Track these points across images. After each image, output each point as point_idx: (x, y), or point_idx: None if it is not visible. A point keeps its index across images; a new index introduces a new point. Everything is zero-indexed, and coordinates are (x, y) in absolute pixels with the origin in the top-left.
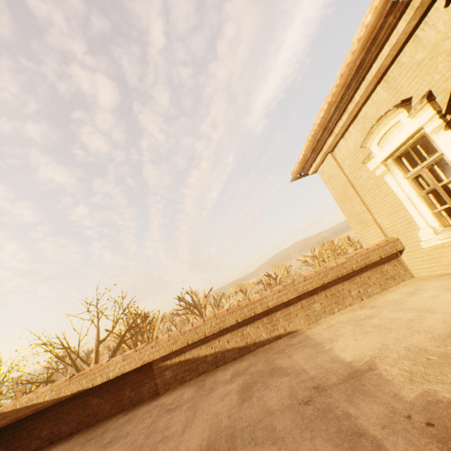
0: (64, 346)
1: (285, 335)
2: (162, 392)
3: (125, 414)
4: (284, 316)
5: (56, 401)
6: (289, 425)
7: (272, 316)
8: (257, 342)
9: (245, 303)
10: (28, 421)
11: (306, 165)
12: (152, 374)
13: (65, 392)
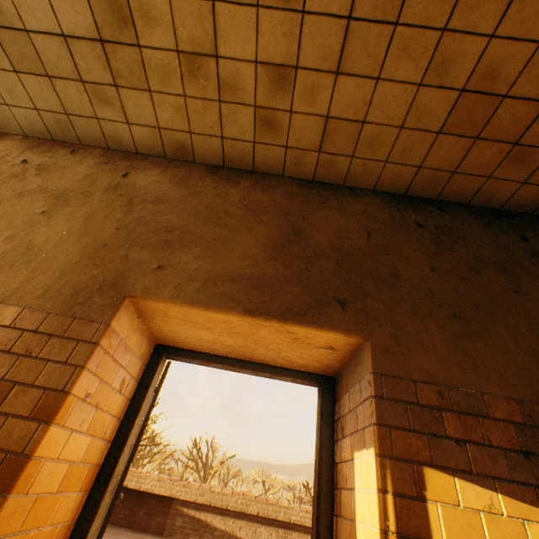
0: None
1: None
2: (165, 534)
3: (132, 531)
4: None
5: None
6: None
7: (289, 531)
8: None
9: (273, 501)
10: None
11: None
12: (168, 511)
13: None
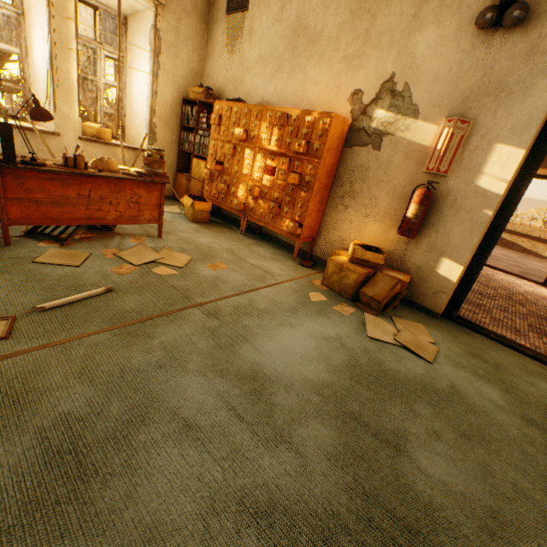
0: None
1: None
2: None
3: None
4: None
5: None
6: (536, 266)
7: None
8: (537, 254)
9: None
10: None
11: None
12: None
13: None
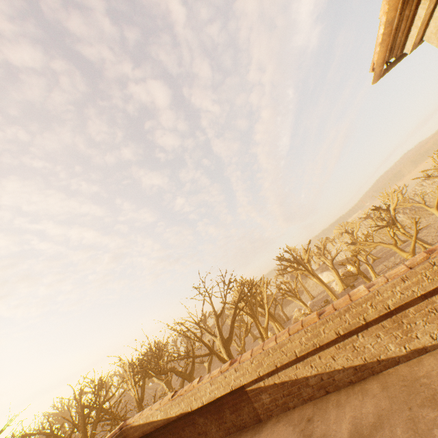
0: (188, 329)
1: (434, 346)
2: (264, 418)
3: None
4: (423, 315)
5: (166, 421)
6: None
7: (399, 316)
8: (383, 359)
9: (344, 304)
10: (155, 431)
11: (395, 41)
12: (247, 397)
13: (171, 414)
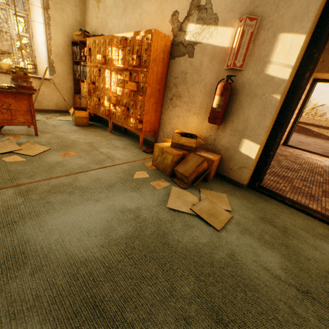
0: None
1: None
2: None
3: None
4: None
5: None
6: None
7: None
8: None
9: None
10: None
11: None
12: None
13: None
